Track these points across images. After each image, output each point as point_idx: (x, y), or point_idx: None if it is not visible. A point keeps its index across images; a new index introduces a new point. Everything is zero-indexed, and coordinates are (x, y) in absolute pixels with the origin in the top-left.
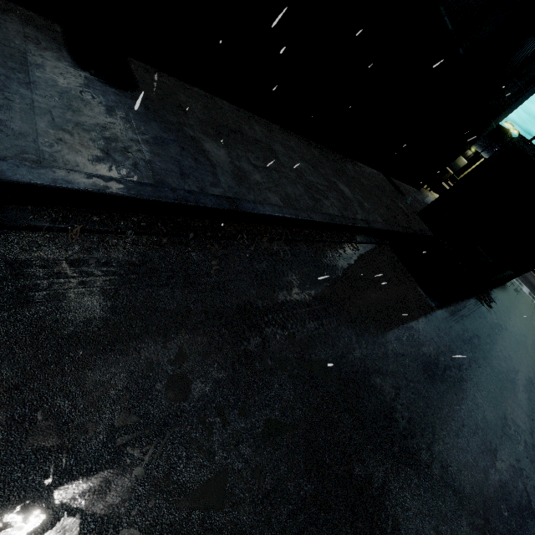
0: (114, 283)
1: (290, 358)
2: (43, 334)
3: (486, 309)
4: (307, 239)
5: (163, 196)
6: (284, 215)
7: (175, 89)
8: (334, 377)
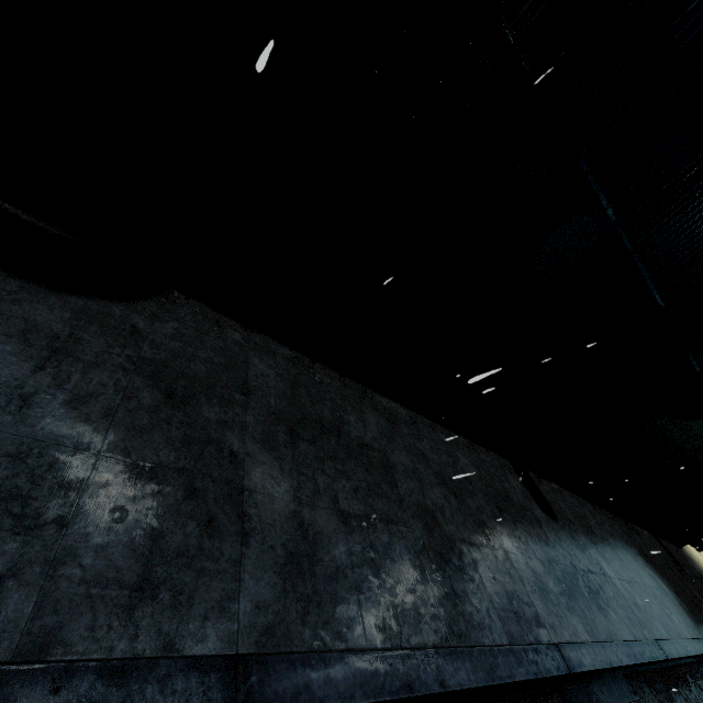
0: None
1: None
2: None
3: None
4: (694, 680)
5: (647, 655)
6: (681, 654)
7: (554, 496)
8: None
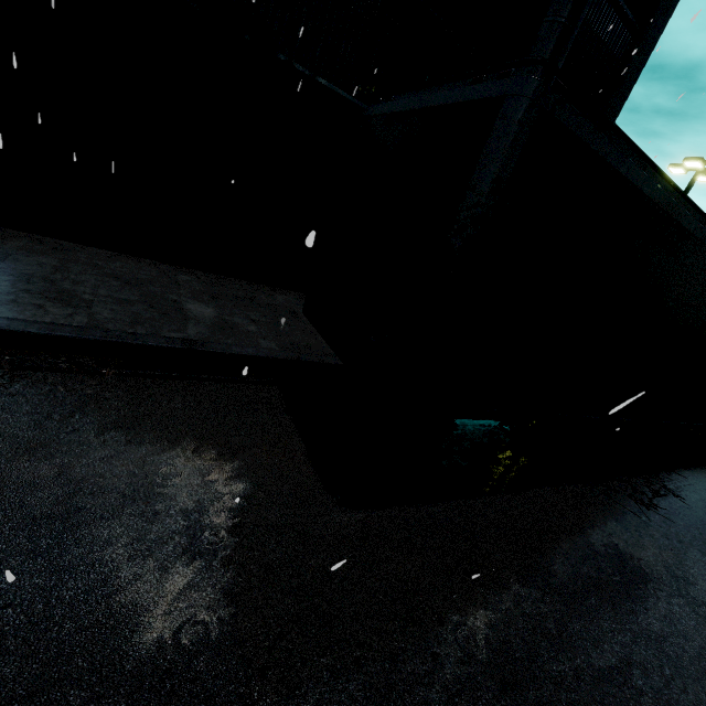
0: None
1: None
2: None
3: (629, 512)
4: None
5: None
6: None
7: None
8: None
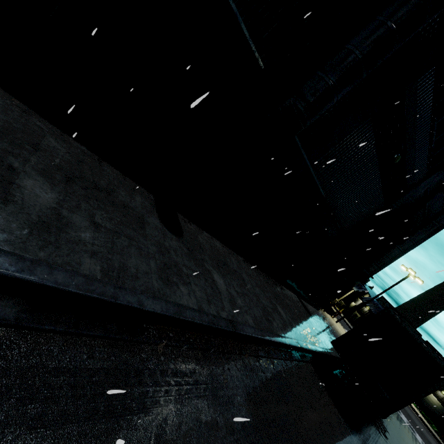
0: (180, 393)
1: None
2: (152, 440)
3: (384, 440)
4: (268, 356)
5: (203, 319)
6: (257, 335)
7: (197, 234)
8: None
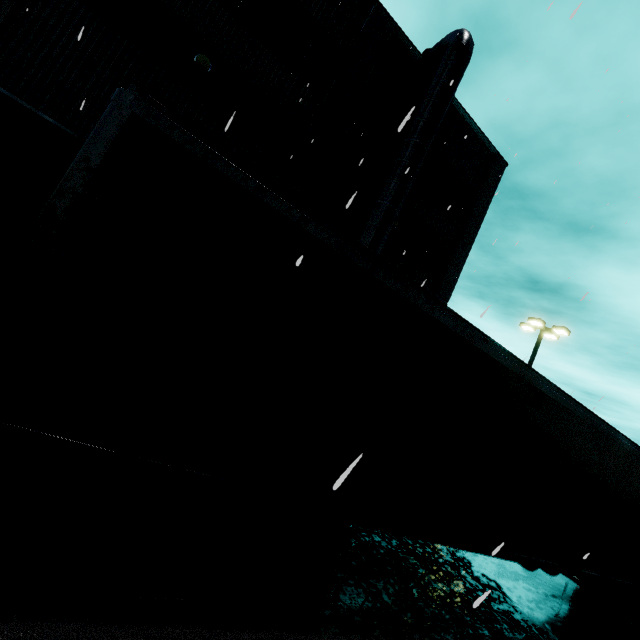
0: None
1: None
2: None
3: None
4: None
5: None
6: None
7: None
8: None
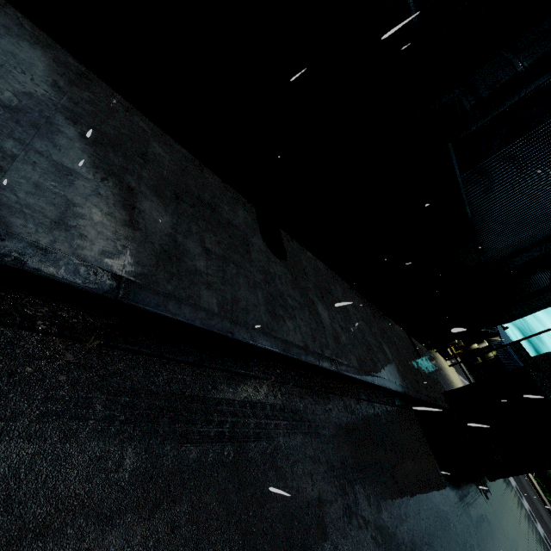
0: (287, 428)
1: (370, 519)
2: (267, 465)
3: (484, 500)
4: (369, 400)
5: (309, 358)
6: (361, 378)
7: (300, 255)
8: (394, 546)
